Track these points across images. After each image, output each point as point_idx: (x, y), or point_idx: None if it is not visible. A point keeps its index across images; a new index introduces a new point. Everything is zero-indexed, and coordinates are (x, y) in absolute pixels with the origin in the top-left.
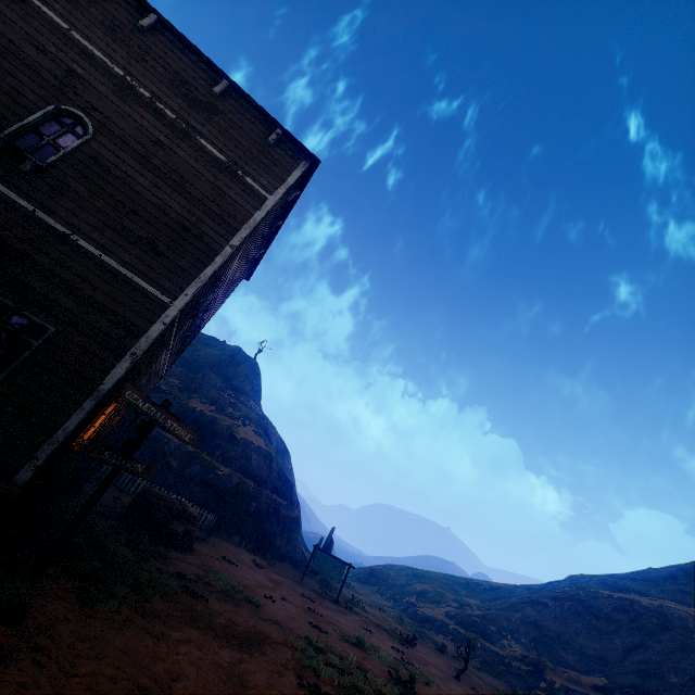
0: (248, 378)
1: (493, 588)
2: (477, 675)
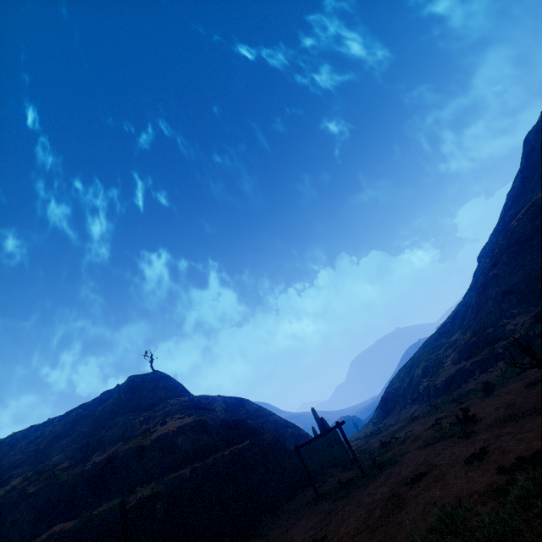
0: (157, 388)
1: (454, 316)
2: (539, 371)
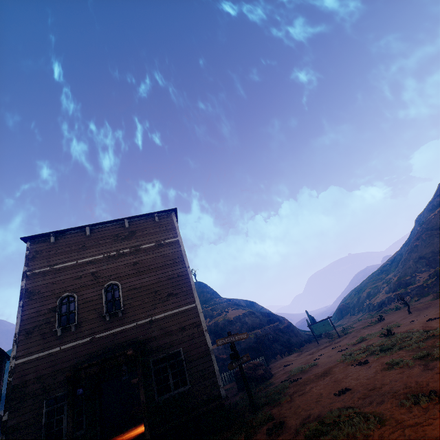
0: (204, 292)
1: (392, 260)
2: (419, 303)
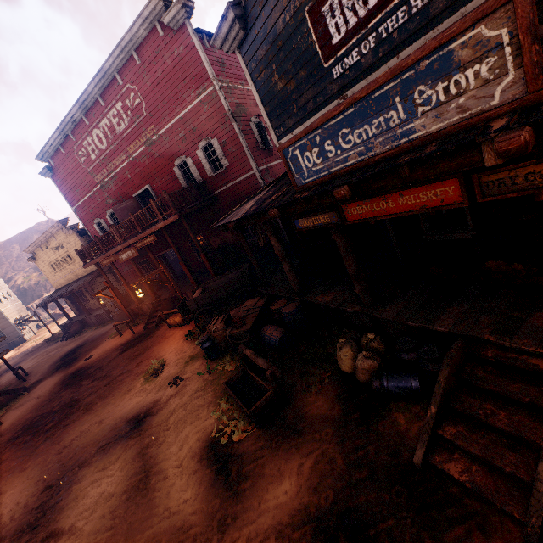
0: None
1: None
2: None
